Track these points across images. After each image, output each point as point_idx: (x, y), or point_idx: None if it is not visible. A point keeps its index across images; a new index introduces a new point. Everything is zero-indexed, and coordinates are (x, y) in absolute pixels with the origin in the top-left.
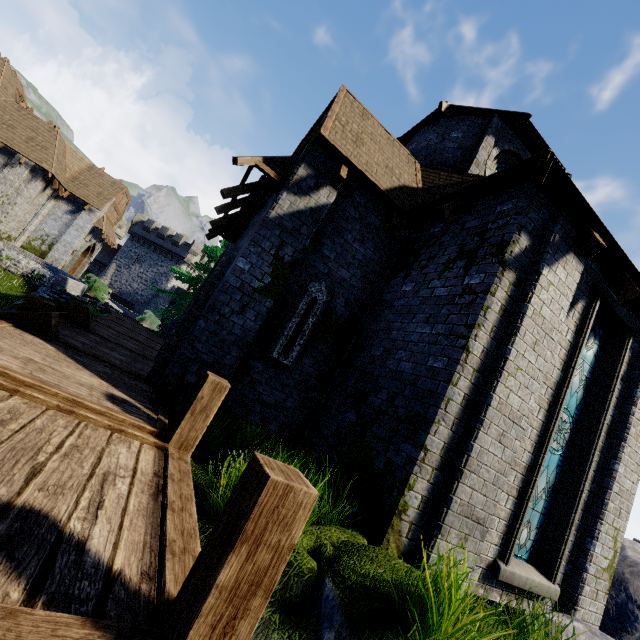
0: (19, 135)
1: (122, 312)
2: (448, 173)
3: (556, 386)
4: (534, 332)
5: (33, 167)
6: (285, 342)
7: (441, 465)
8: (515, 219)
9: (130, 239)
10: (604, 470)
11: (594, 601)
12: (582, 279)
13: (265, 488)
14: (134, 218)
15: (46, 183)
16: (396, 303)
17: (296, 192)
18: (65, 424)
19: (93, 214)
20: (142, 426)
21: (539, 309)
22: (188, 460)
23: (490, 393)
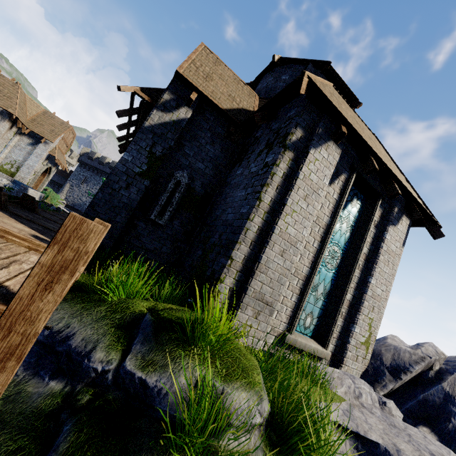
0: None
1: None
2: None
3: (326, 227)
4: (305, 189)
5: (2, 111)
6: (159, 209)
7: (243, 269)
8: (294, 119)
9: (79, 166)
10: (363, 283)
11: (355, 362)
12: (344, 160)
13: (68, 218)
14: (81, 151)
15: (12, 123)
16: (232, 182)
17: (163, 110)
18: None
19: (48, 145)
20: None
21: (308, 175)
22: (81, 268)
23: (274, 225)
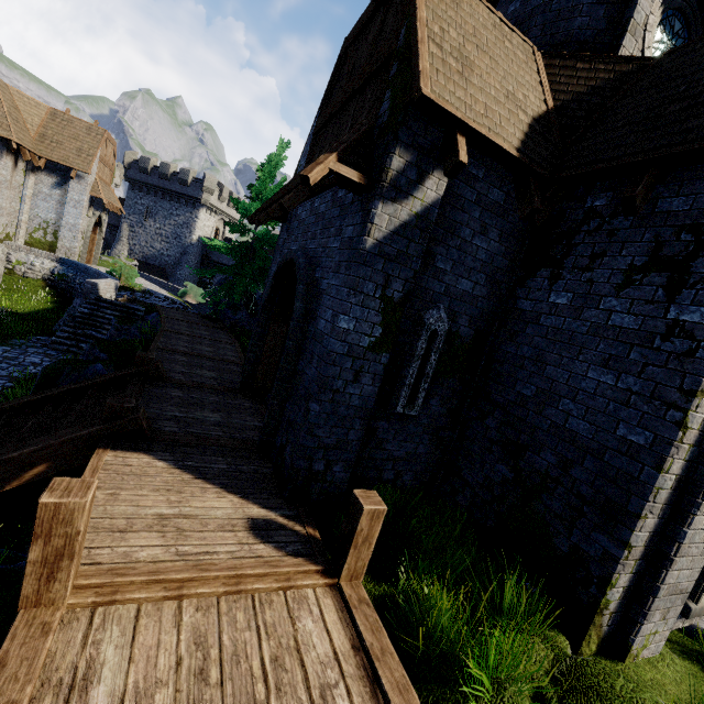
0: None
1: (161, 291)
2: (589, 62)
3: None
4: None
5: None
6: (408, 392)
7: (644, 553)
8: None
9: (130, 189)
10: None
11: None
12: None
13: None
14: (124, 159)
15: (14, 155)
16: (544, 321)
17: (394, 197)
18: (245, 618)
19: (84, 181)
20: (307, 570)
21: None
22: (366, 597)
23: None
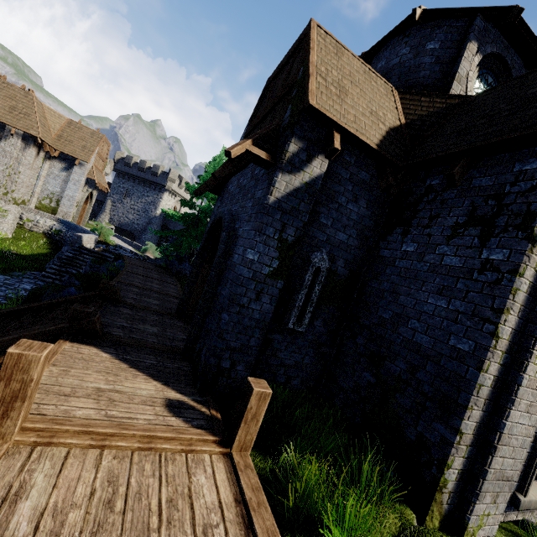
0: (2, 107)
1: (128, 247)
2: (429, 97)
3: None
4: None
5: (23, 135)
6: (297, 313)
7: (473, 441)
8: None
9: (116, 176)
10: None
11: None
12: None
13: None
14: (115, 157)
15: (38, 147)
16: (398, 263)
17: (290, 170)
18: (151, 469)
19: (83, 167)
20: (206, 439)
21: None
22: (251, 464)
23: (520, 374)
